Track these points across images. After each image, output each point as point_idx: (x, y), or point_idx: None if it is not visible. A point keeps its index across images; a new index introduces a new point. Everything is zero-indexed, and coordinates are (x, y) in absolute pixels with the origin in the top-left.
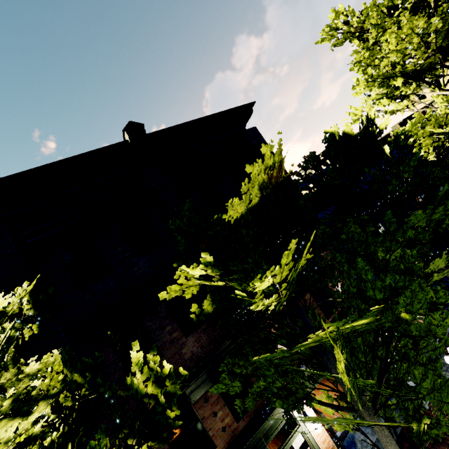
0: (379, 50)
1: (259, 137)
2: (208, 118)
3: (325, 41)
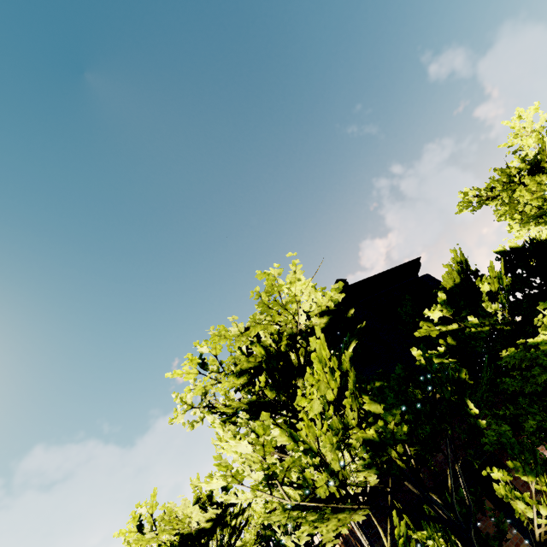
0: (517, 202)
1: (433, 279)
2: (387, 272)
3: (463, 211)
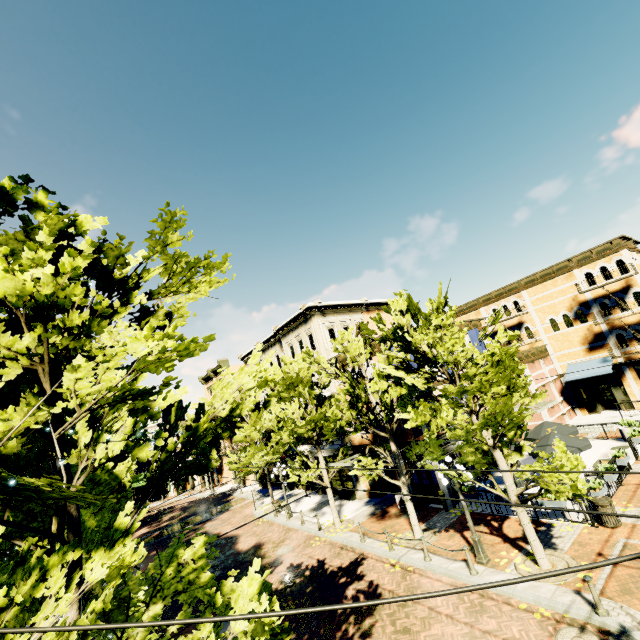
0: None
1: None
2: None
3: None
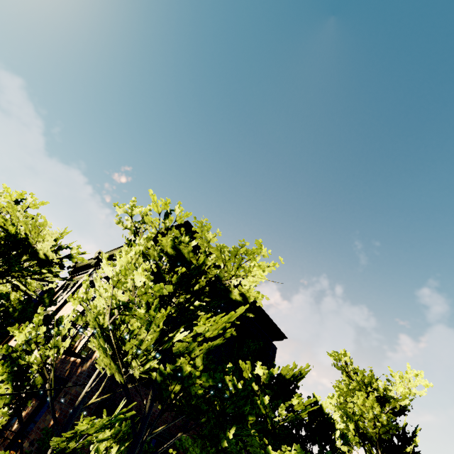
0: (352, 395)
1: (274, 354)
2: (268, 318)
3: (331, 357)
